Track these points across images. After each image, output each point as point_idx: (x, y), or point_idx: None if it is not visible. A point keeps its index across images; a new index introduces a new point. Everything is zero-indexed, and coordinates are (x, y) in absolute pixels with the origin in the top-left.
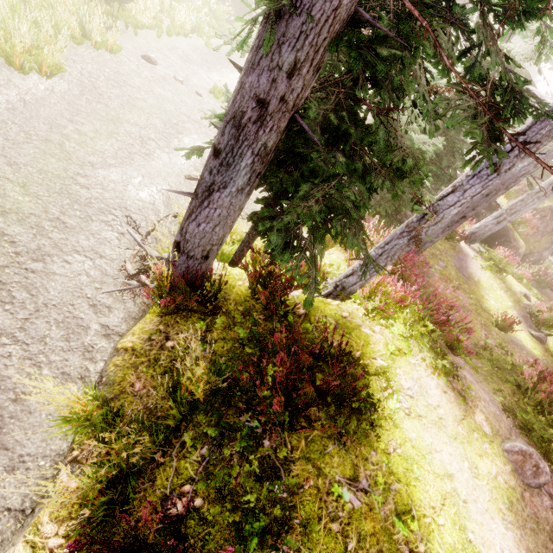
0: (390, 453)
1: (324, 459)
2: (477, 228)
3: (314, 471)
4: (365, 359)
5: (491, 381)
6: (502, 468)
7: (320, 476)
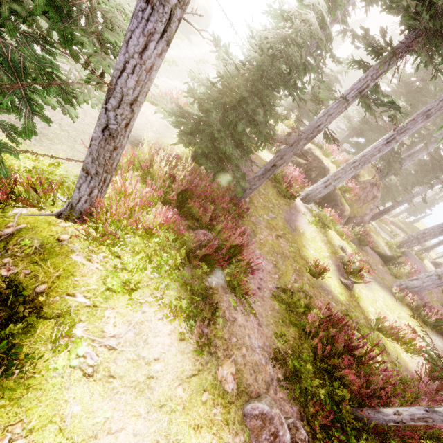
0: None
1: None
2: (311, 190)
3: None
4: (54, 295)
5: (281, 324)
6: (227, 442)
7: None
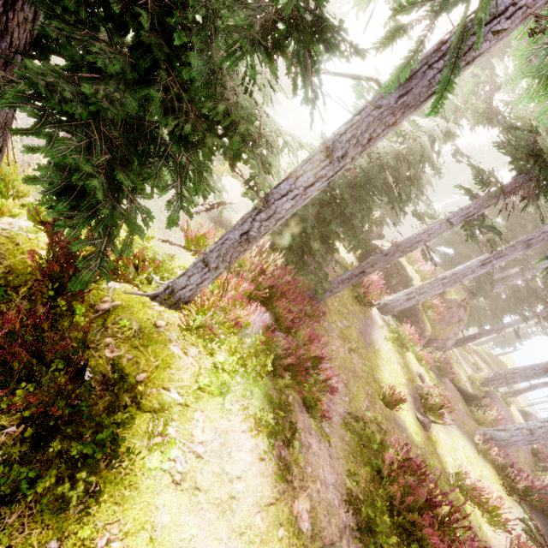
0: (96, 547)
1: None
2: (390, 300)
3: None
4: (151, 386)
5: (352, 460)
6: None
7: None
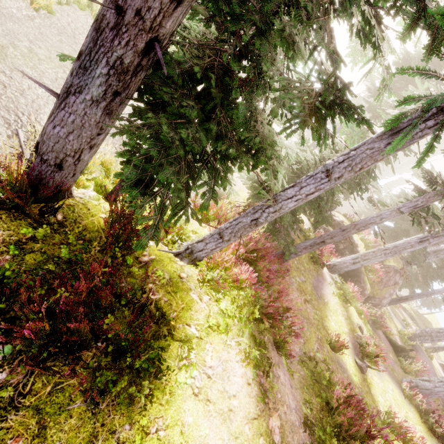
0: (150, 433)
1: (59, 416)
2: (338, 262)
3: (34, 428)
4: (179, 322)
5: (306, 391)
6: None
7: (38, 438)
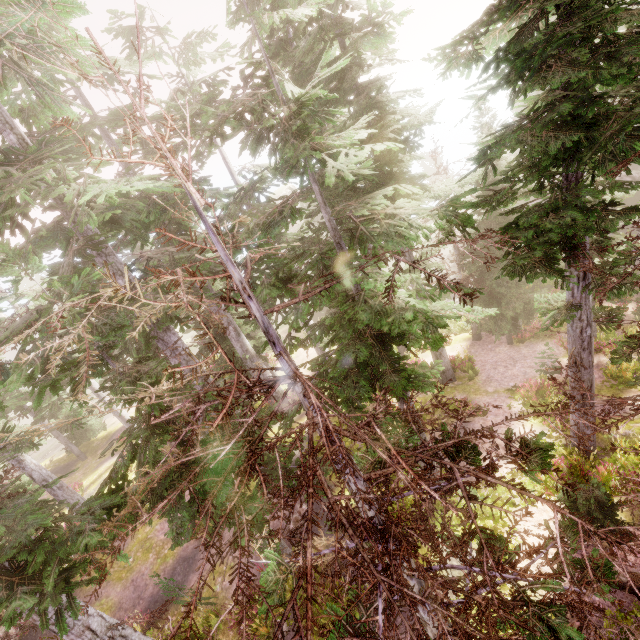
0: None
1: None
2: None
3: None
4: None
5: None
6: None
7: None
